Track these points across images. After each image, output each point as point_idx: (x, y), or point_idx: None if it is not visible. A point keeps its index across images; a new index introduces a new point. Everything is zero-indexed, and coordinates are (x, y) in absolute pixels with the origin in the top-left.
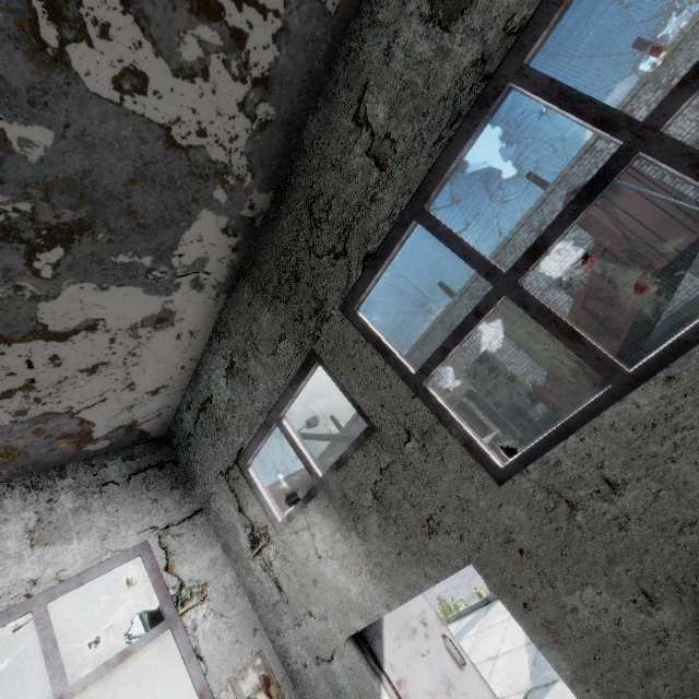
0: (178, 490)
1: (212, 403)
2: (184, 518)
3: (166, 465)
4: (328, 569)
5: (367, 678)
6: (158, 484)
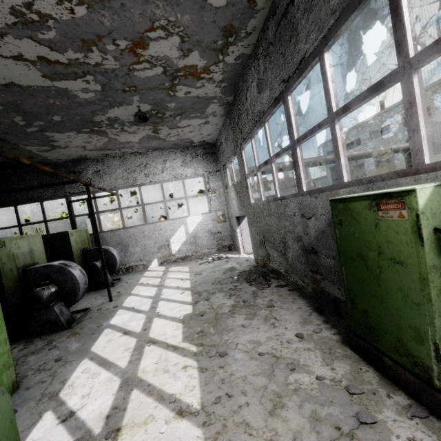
0: (214, 163)
1: (222, 145)
2: (214, 171)
3: (213, 154)
4: (234, 202)
5: (236, 225)
6: (210, 159)
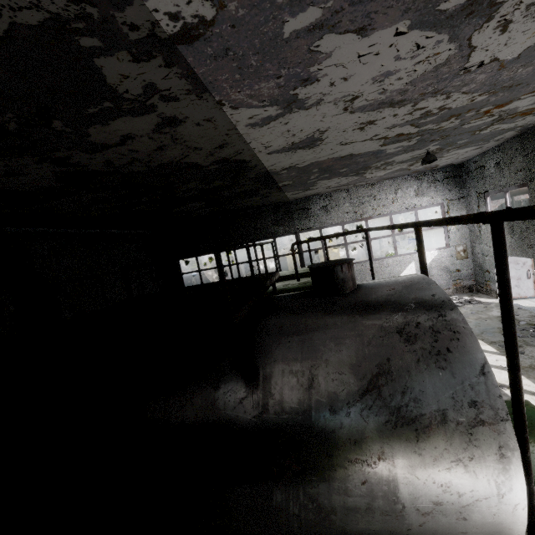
0: (458, 188)
1: (484, 169)
2: (456, 198)
3: (456, 177)
4: None
5: (493, 264)
6: (452, 184)
